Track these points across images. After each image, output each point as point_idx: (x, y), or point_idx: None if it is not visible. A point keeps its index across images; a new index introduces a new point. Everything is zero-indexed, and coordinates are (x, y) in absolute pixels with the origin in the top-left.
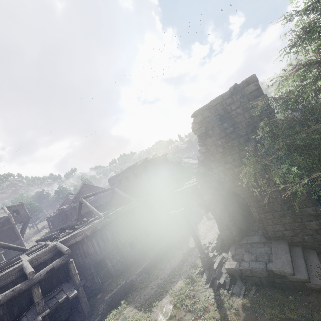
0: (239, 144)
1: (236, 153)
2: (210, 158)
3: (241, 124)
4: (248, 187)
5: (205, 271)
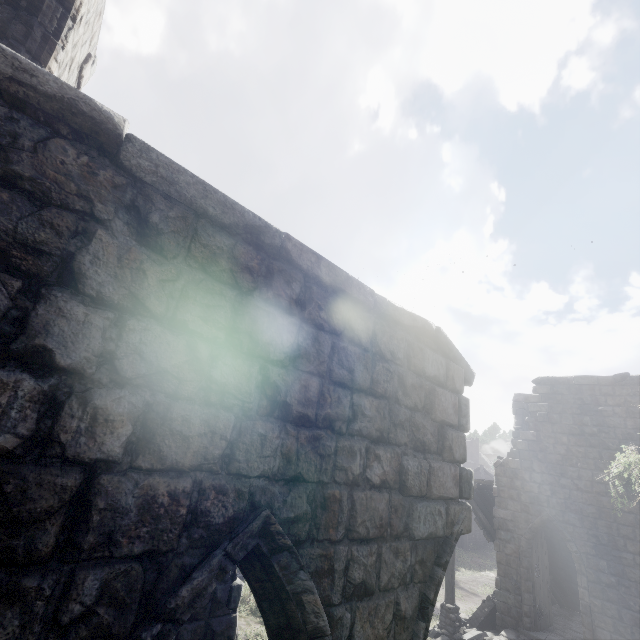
0: (599, 458)
1: (588, 468)
2: (537, 454)
3: (614, 430)
4: (587, 534)
5: (442, 635)
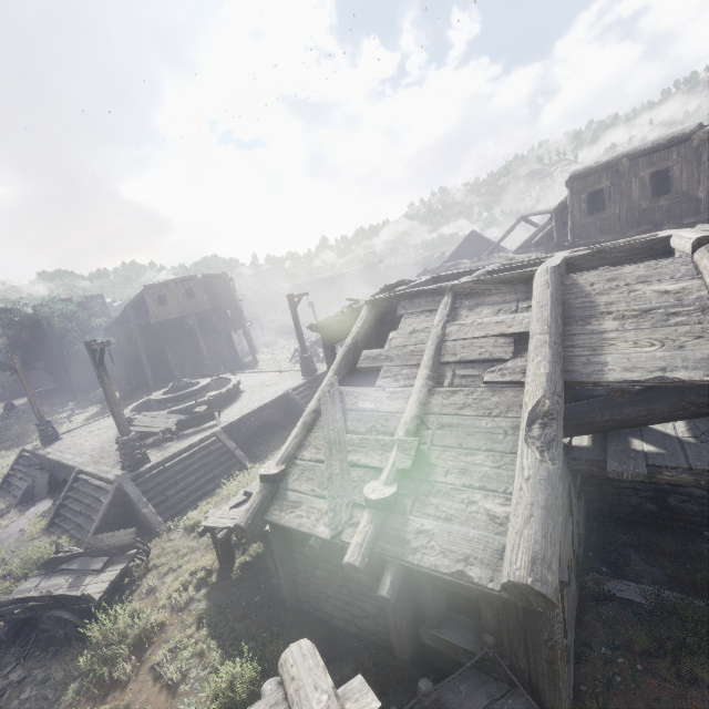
0: None
1: None
2: None
3: None
4: None
5: None
